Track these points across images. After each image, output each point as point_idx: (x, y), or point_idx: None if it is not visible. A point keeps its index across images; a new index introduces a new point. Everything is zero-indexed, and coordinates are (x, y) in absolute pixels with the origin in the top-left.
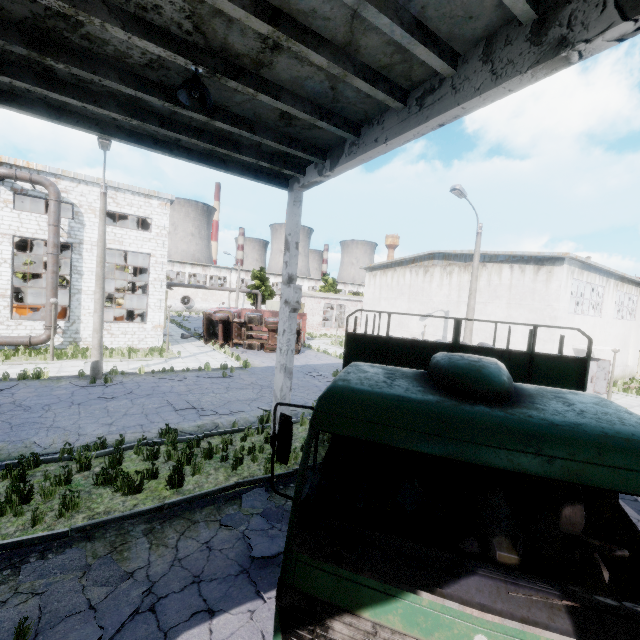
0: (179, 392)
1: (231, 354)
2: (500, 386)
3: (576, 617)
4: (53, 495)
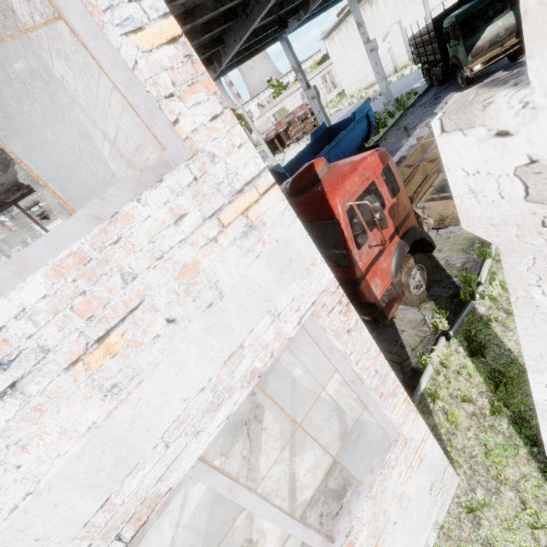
0: None
1: (301, 143)
2: None
3: (511, 10)
4: None
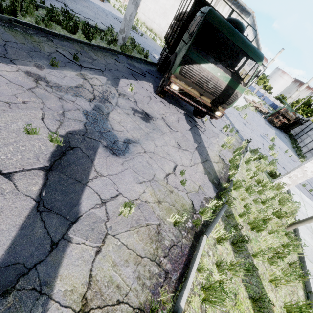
0: None
1: None
2: (244, 29)
3: (232, 75)
4: (32, 14)
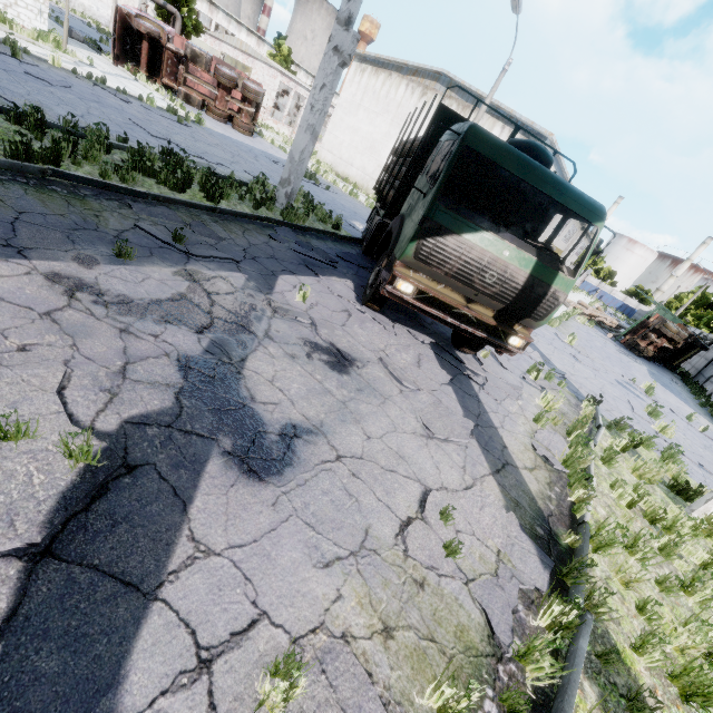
0: (136, 116)
1: (170, 97)
2: (552, 160)
3: (538, 254)
4: (96, 161)
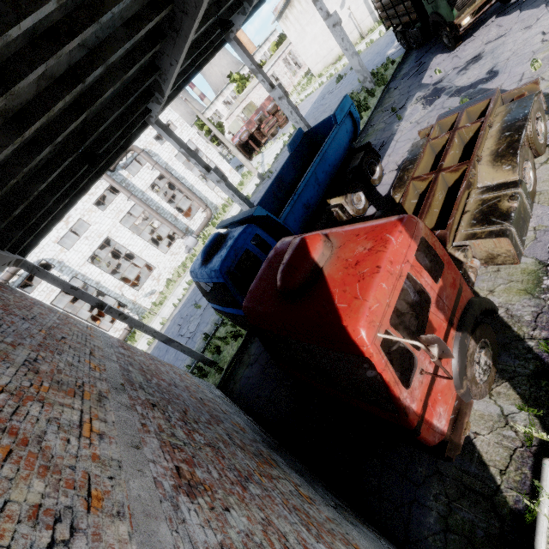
0: None
1: (277, 139)
2: None
3: None
4: None
